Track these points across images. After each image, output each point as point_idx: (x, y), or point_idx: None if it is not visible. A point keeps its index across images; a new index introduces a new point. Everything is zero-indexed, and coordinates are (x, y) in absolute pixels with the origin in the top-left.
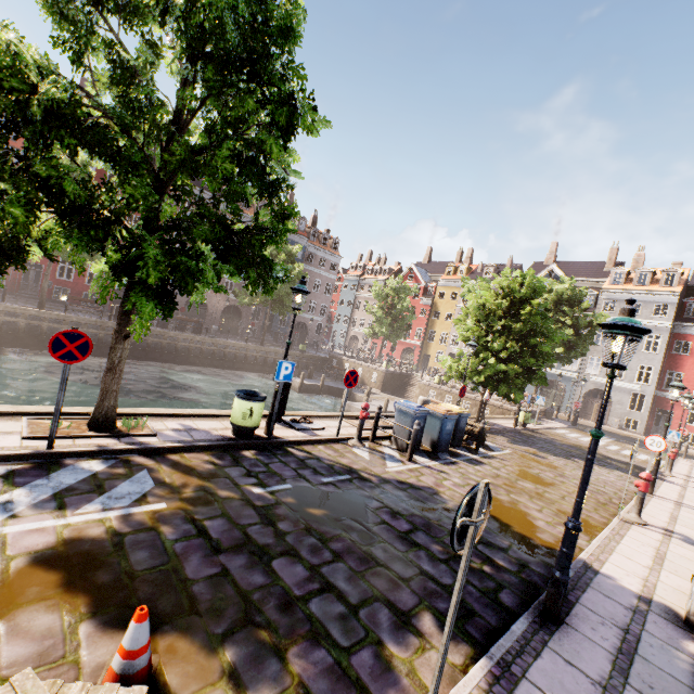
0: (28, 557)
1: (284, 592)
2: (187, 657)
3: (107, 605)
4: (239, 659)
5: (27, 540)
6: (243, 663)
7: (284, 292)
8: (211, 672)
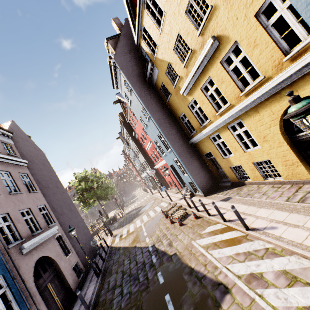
0: None
1: None
2: None
3: None
4: None
5: None
6: None
7: None
8: None
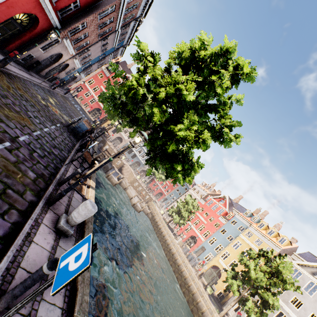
0: None
1: None
2: None
3: None
4: None
5: None
6: None
7: None
8: None
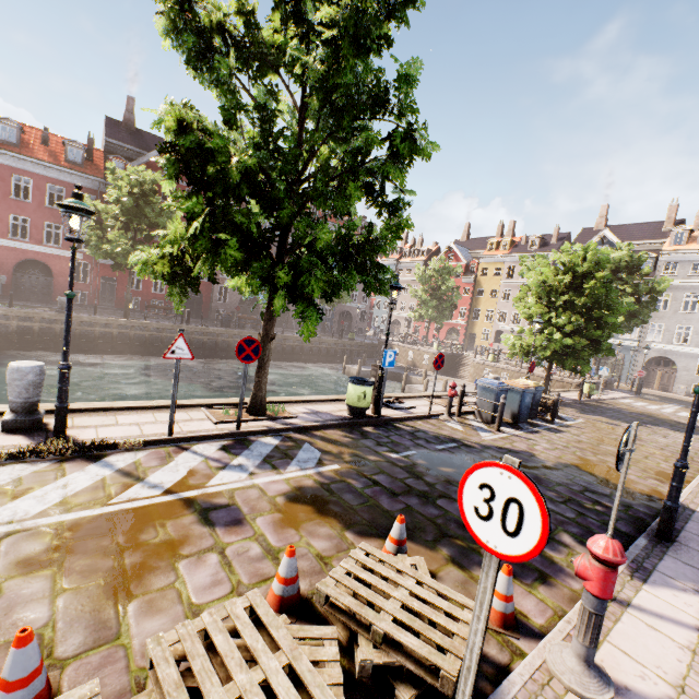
0: (283, 497)
1: (456, 519)
2: (420, 551)
3: (351, 524)
4: (452, 554)
5: (273, 487)
6: (456, 556)
7: None
8: (440, 559)
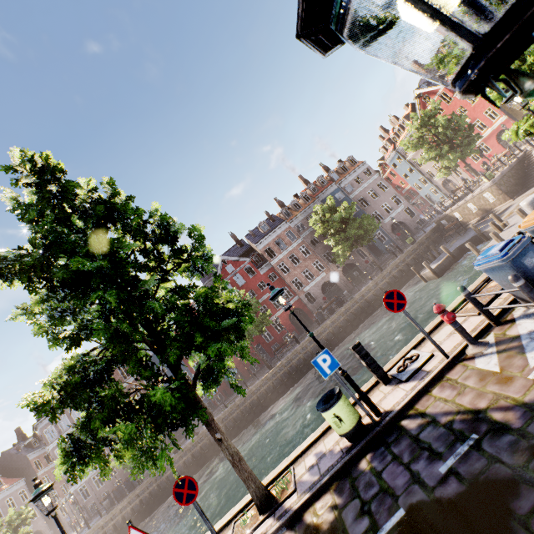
0: None
1: None
2: None
3: None
4: None
5: None
6: None
7: (352, 230)
8: None
